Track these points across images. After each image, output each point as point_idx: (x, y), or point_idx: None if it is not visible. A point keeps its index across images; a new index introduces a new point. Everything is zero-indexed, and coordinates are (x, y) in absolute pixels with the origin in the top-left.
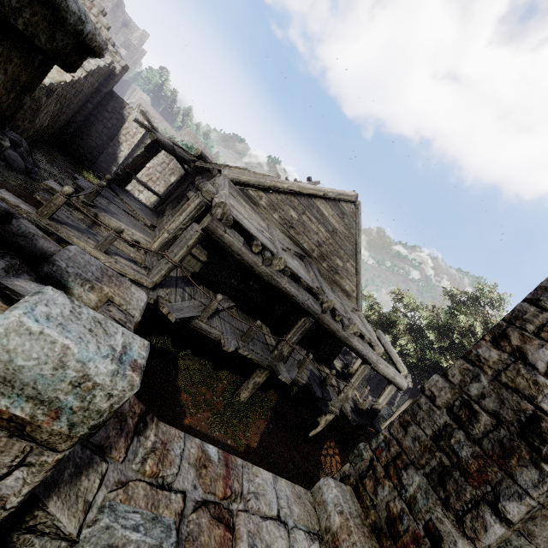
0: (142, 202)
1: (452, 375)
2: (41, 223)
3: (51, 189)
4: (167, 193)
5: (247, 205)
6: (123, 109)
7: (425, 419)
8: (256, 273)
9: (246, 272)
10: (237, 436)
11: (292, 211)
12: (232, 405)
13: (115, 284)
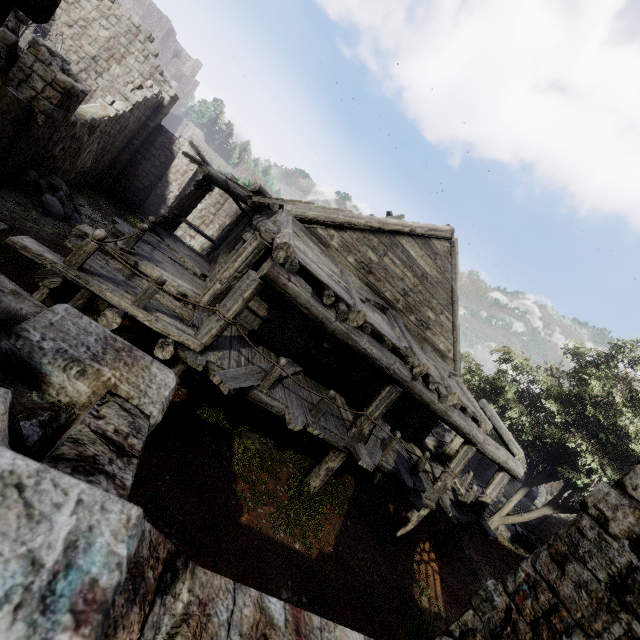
0: (192, 248)
1: (633, 486)
2: (68, 274)
3: (85, 235)
4: (221, 237)
5: (315, 247)
6: (173, 144)
7: (593, 555)
8: (328, 331)
9: (314, 329)
10: (307, 537)
11: (371, 253)
12: (300, 496)
13: (124, 363)
